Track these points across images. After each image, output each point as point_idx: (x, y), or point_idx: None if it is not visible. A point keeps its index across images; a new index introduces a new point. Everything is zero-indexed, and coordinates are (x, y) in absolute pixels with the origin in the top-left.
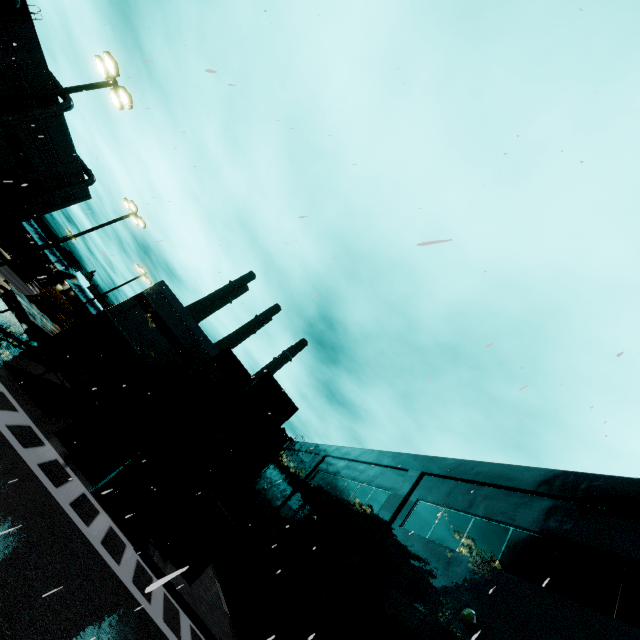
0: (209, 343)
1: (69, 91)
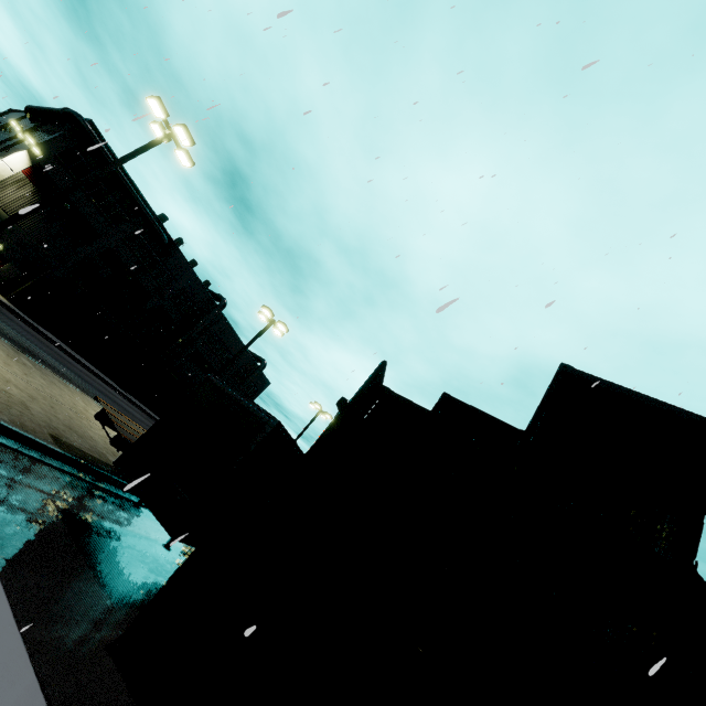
0: None
1: (127, 158)
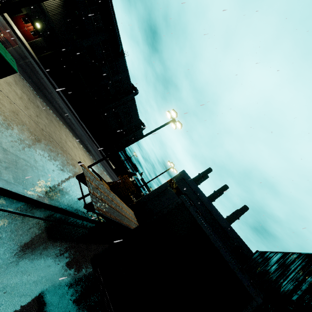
0: (220, 216)
1: None
